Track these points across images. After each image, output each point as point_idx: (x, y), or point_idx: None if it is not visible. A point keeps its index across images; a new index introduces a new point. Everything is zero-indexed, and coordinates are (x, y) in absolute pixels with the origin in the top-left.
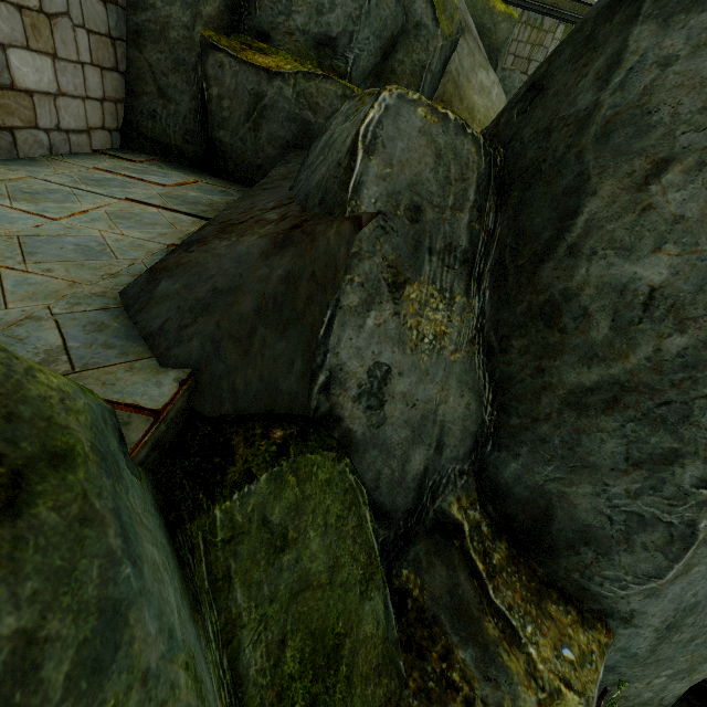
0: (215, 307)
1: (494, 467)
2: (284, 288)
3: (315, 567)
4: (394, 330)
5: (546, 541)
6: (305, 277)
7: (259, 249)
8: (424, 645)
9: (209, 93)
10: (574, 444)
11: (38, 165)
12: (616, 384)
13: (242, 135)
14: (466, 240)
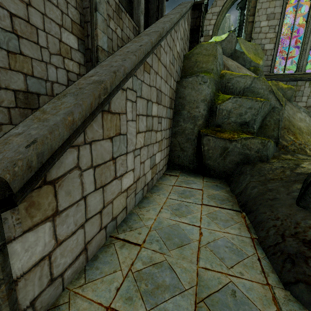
0: None
1: None
2: None
3: None
4: None
5: None
6: None
7: None
8: None
9: (203, 149)
10: None
11: (160, 189)
12: None
13: (218, 161)
14: None
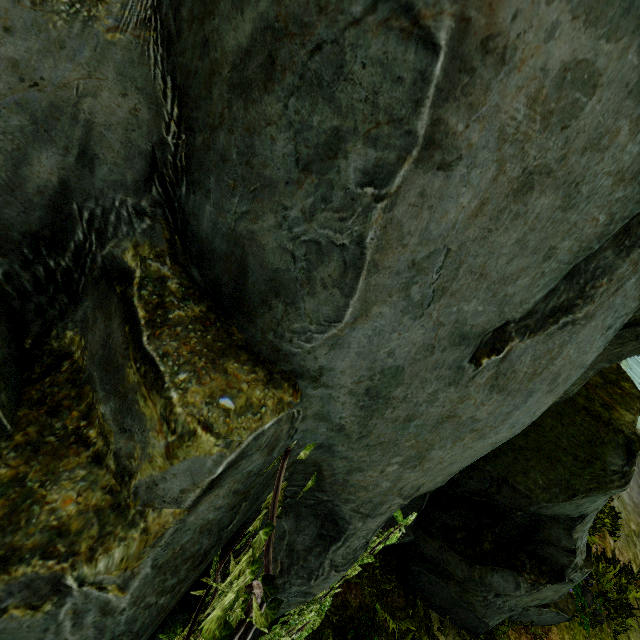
0: None
1: (195, 218)
2: None
3: None
4: None
5: (246, 303)
6: None
7: None
8: (65, 404)
9: None
10: (250, 154)
11: None
12: (268, 30)
13: None
14: None
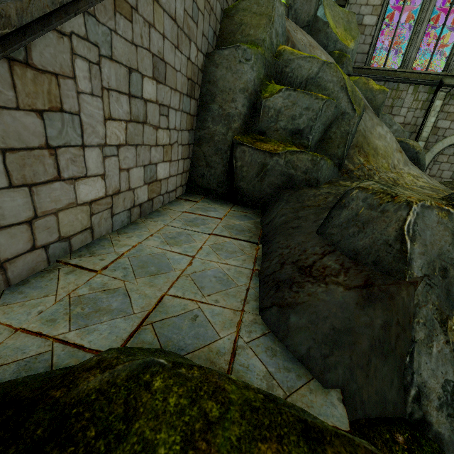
0: (342, 343)
1: None
2: (383, 332)
3: None
4: (450, 354)
5: None
6: (393, 323)
7: (352, 299)
8: None
9: (236, 164)
10: None
11: (162, 214)
12: None
13: (253, 184)
14: None
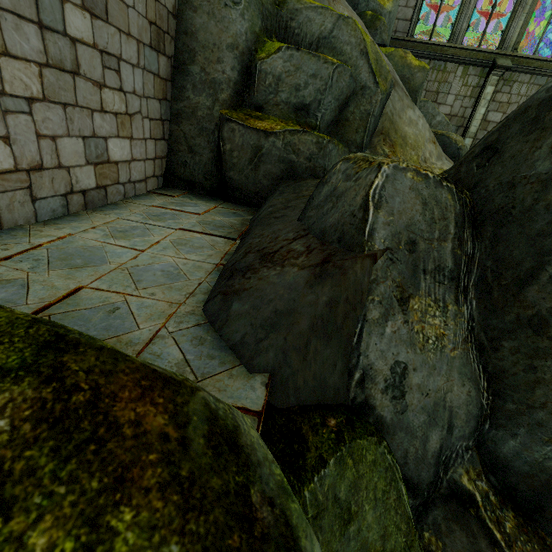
0: (280, 325)
1: (492, 442)
2: (328, 310)
3: (371, 536)
4: (406, 335)
5: (550, 512)
6: (341, 301)
7: (303, 279)
8: None
9: (224, 148)
10: None
11: (119, 208)
12: None
13: (246, 173)
14: (451, 262)
